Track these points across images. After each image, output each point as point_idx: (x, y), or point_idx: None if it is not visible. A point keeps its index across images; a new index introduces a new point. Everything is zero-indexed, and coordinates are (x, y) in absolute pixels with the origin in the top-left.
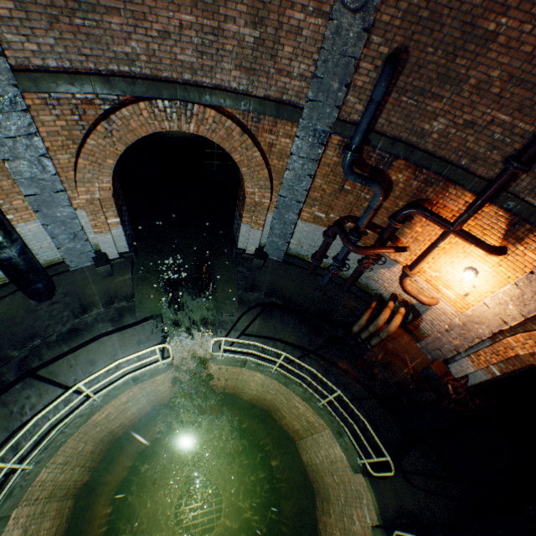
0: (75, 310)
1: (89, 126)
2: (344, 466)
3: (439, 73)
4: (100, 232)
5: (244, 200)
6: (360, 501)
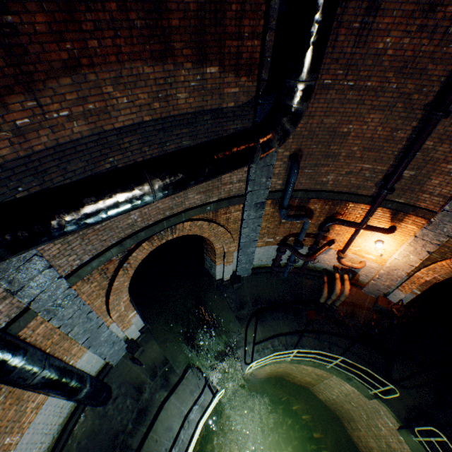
0: (133, 395)
1: (111, 274)
2: (357, 395)
3: (323, 155)
4: (126, 328)
5: (215, 252)
6: (378, 413)
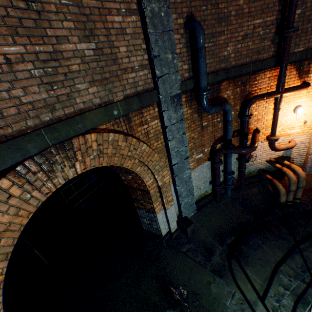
0: None
1: None
2: None
3: (215, 18)
4: None
5: (148, 194)
6: None
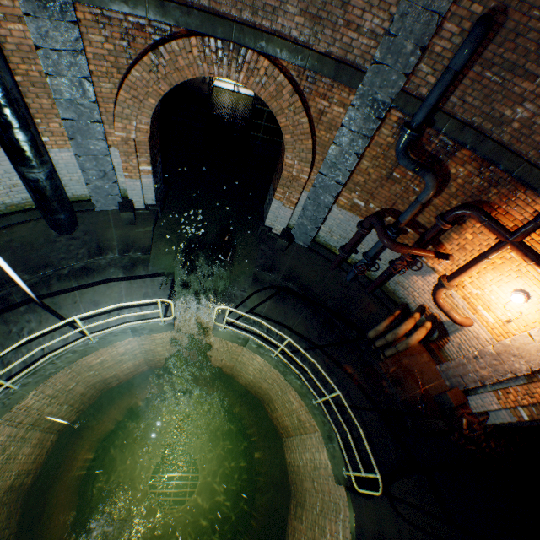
0: (92, 250)
1: (136, 55)
2: (327, 474)
3: (539, 44)
4: (129, 177)
5: (281, 173)
6: (336, 515)
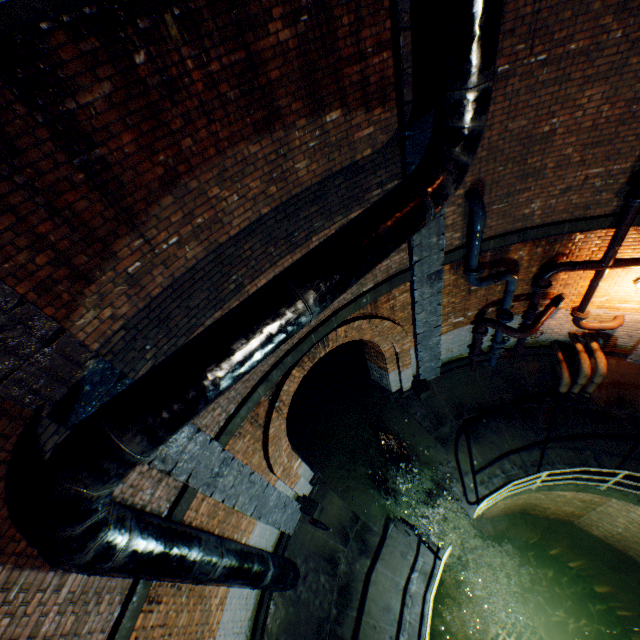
0: (326, 569)
1: (262, 420)
2: None
3: (516, 176)
4: (295, 484)
5: (383, 356)
6: None
